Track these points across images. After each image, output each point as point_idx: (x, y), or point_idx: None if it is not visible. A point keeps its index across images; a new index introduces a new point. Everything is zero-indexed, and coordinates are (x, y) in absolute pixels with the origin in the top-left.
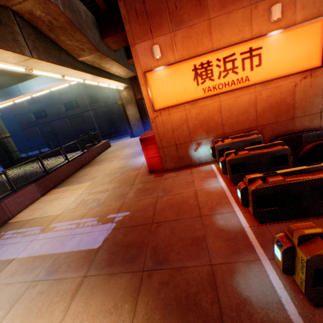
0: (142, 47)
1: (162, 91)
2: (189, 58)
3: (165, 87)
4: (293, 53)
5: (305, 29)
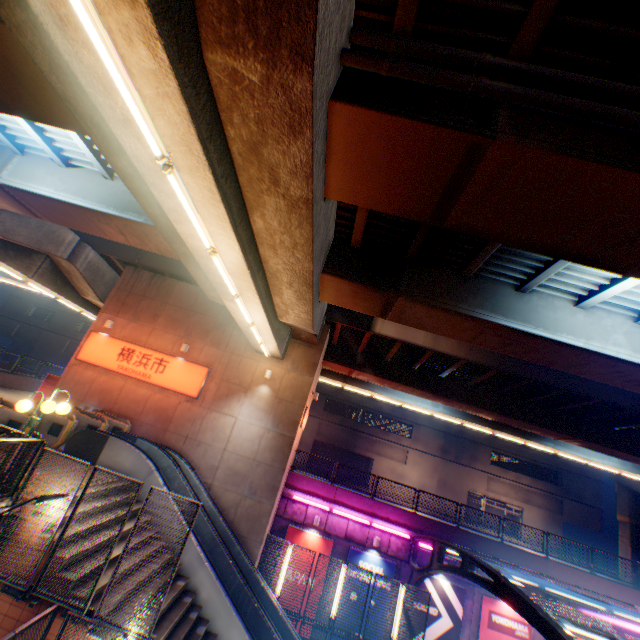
0: (108, 316)
1: (94, 348)
2: (126, 340)
3: (98, 347)
4: (186, 378)
5: (198, 367)
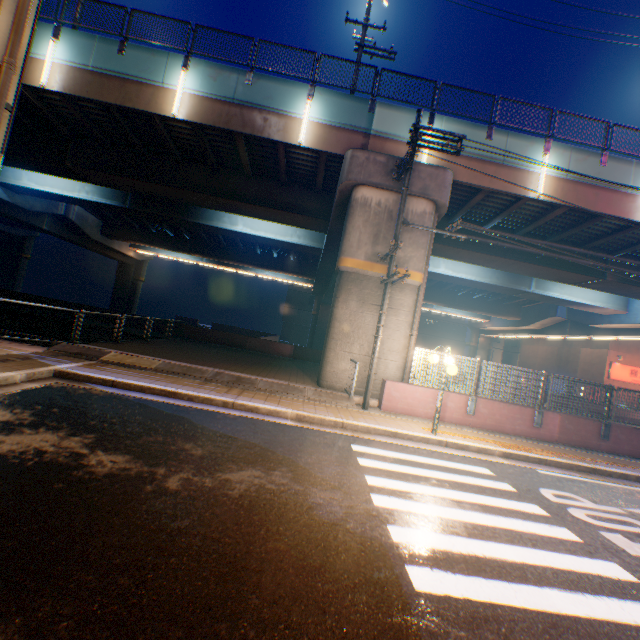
0: (610, 352)
1: (614, 372)
2: (628, 365)
3: (615, 371)
4: None
5: None
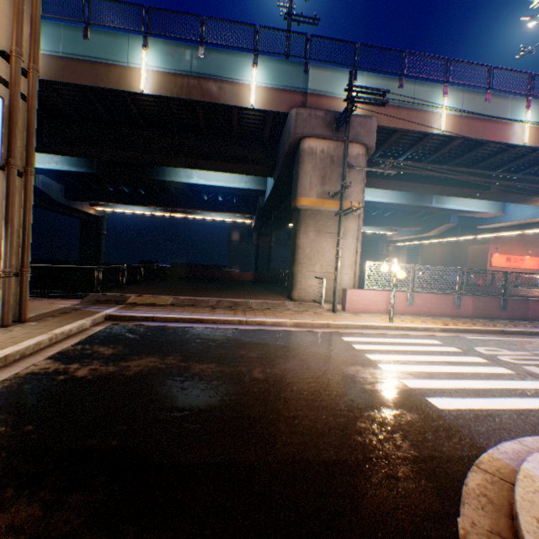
0: (491, 246)
1: (494, 261)
2: (504, 254)
3: (495, 260)
4: (530, 263)
5: (533, 258)
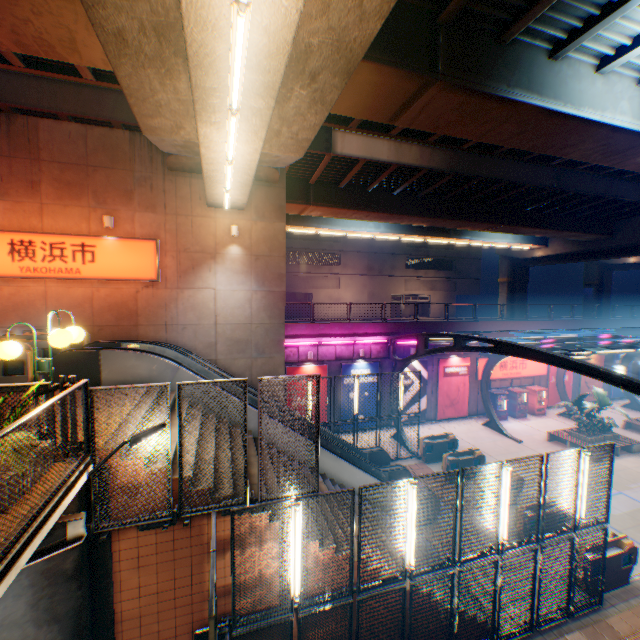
0: None
1: None
2: (8, 231)
3: None
4: (131, 261)
5: (141, 244)
